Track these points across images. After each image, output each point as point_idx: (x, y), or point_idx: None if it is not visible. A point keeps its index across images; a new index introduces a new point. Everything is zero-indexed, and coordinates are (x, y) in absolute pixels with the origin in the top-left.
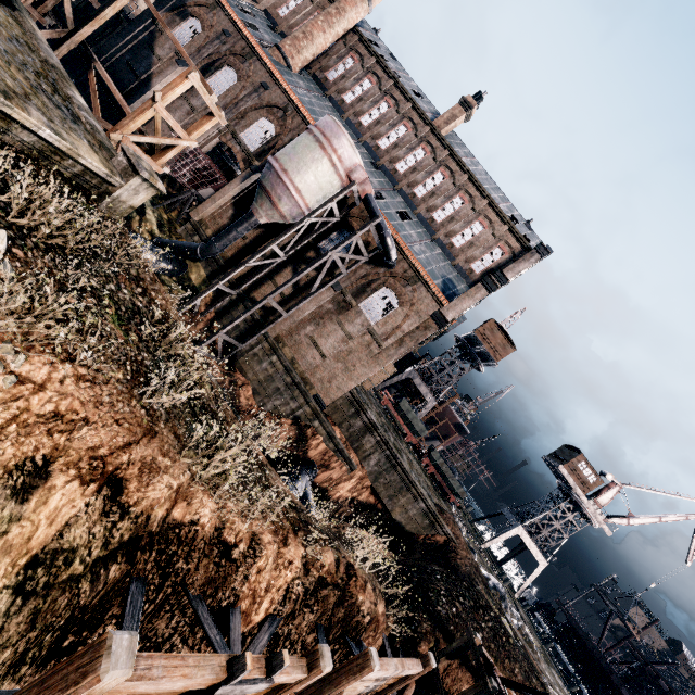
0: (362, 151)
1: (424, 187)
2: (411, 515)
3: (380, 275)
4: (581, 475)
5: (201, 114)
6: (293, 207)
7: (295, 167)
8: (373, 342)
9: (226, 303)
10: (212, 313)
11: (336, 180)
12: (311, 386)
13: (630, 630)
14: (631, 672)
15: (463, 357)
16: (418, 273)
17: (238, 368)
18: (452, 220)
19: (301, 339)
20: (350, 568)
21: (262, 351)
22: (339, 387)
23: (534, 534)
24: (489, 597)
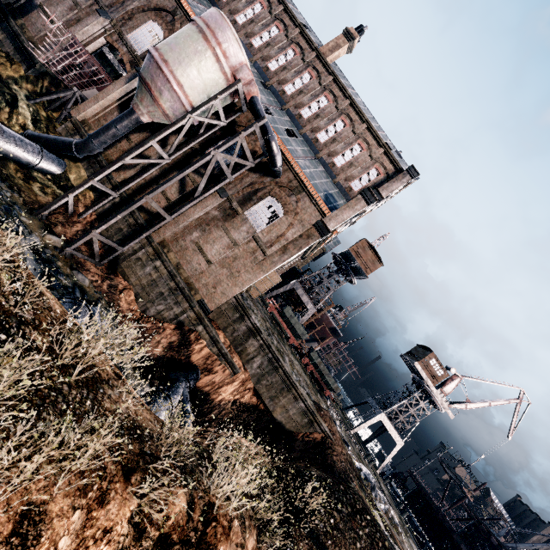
0: (252, 70)
1: (309, 109)
2: (291, 414)
3: (266, 184)
4: (432, 369)
5: (85, 11)
6: (176, 104)
7: (177, 58)
8: (257, 249)
9: (108, 206)
10: (93, 215)
11: (221, 79)
12: (195, 291)
13: (465, 493)
14: (468, 530)
15: (339, 271)
16: (302, 183)
17: (120, 272)
18: (334, 142)
19: (187, 245)
20: (208, 511)
21: (145, 255)
22: (223, 292)
23: (394, 420)
24: (362, 491)
